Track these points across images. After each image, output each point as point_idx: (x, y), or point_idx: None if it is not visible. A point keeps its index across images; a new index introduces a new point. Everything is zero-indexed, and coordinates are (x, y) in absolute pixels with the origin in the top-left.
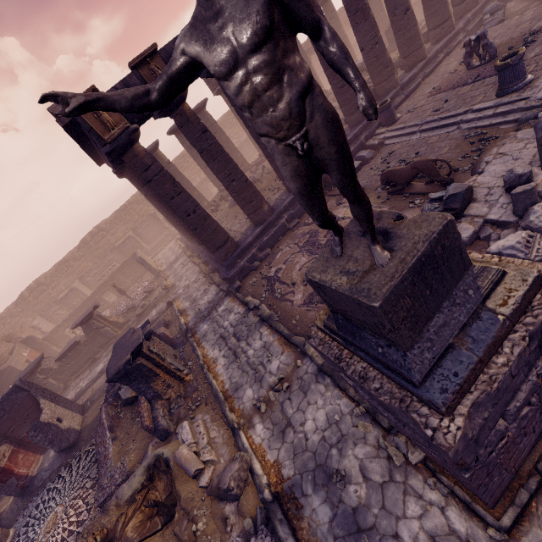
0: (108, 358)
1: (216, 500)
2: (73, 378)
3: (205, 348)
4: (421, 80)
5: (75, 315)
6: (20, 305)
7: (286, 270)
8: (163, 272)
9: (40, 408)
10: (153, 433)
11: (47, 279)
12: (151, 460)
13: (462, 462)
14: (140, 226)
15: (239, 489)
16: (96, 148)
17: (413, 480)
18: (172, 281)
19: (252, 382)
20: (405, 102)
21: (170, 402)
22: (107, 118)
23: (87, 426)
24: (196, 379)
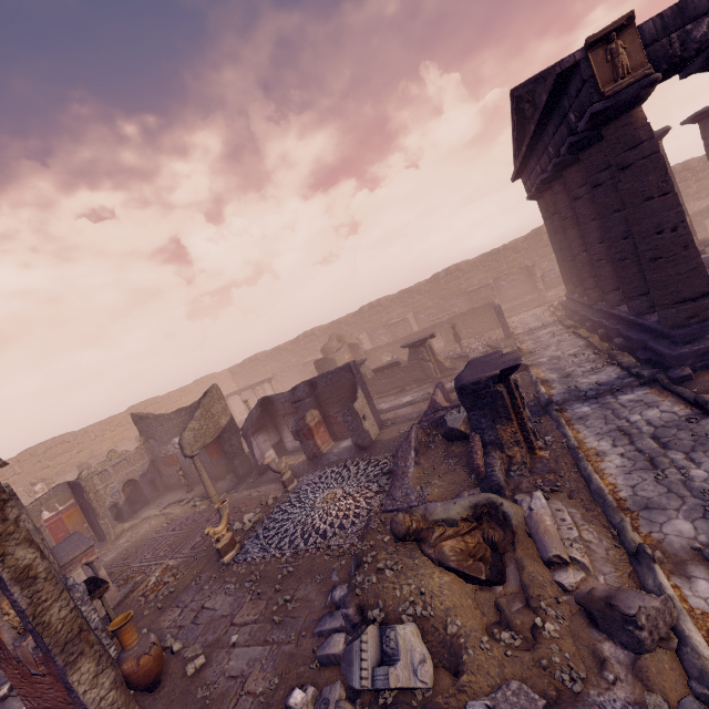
0: (419, 394)
1: (582, 619)
2: (376, 396)
3: (580, 432)
4: None
5: (398, 343)
6: (356, 317)
7: None
8: (517, 335)
9: (353, 398)
10: (479, 480)
11: (386, 302)
12: (481, 500)
13: None
14: (504, 278)
15: (649, 639)
16: (545, 138)
17: None
18: (530, 347)
19: (695, 515)
20: None
21: (511, 462)
22: (624, 61)
23: (382, 440)
24: (555, 460)
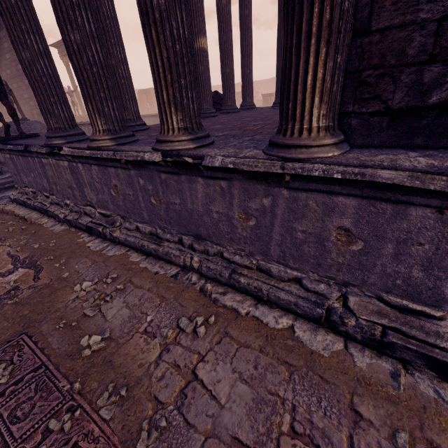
0: None
1: None
2: None
3: None
4: None
5: None
6: (266, 82)
7: None
8: None
9: None
10: None
11: None
12: None
13: None
14: None
15: None
16: None
17: None
18: None
19: None
20: None
21: None
22: None
23: None
24: None
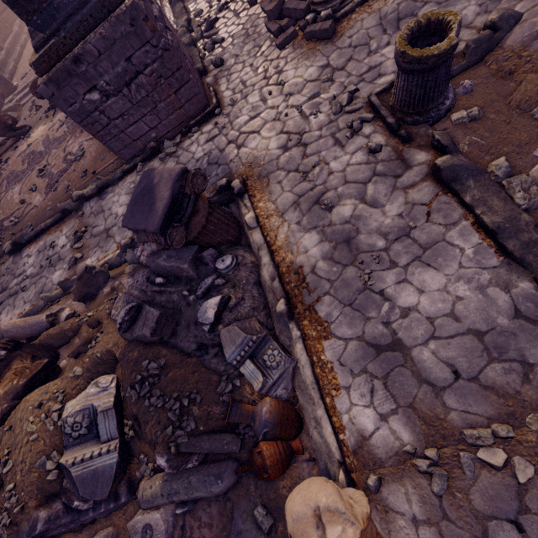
0: None
1: (92, 304)
2: None
3: None
4: (15, 63)
5: None
6: None
7: (6, 209)
8: None
9: None
10: None
11: None
12: None
13: (153, 26)
14: None
15: (102, 268)
16: None
17: (185, 145)
18: None
19: (53, 270)
20: (14, 79)
21: None
22: None
23: None
24: None
